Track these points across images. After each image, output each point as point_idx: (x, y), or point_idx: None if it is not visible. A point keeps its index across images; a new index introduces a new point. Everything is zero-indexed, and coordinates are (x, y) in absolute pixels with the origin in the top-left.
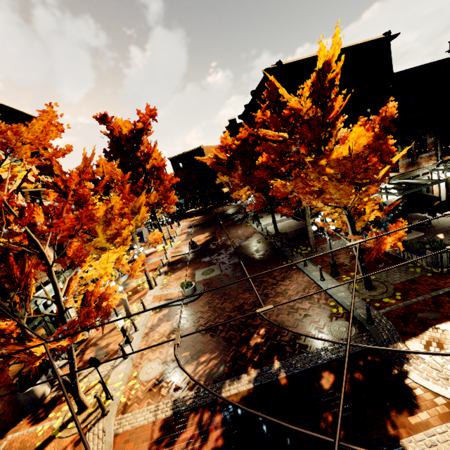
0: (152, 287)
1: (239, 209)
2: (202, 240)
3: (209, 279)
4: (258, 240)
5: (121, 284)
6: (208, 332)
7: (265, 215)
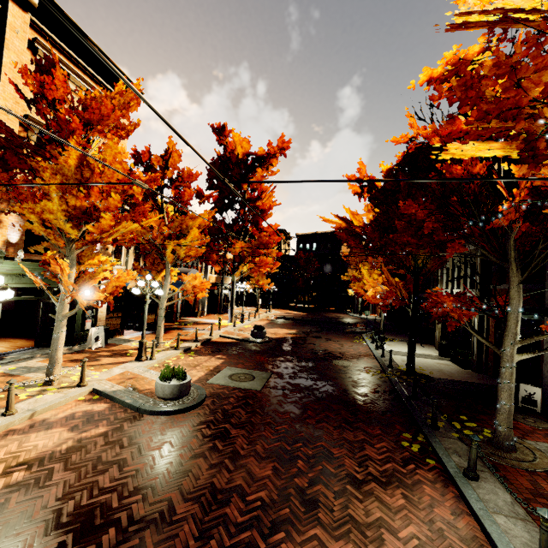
0: (140, 358)
1: (360, 322)
2: (280, 334)
3: (230, 389)
4: (367, 367)
5: (65, 313)
6: (71, 526)
7: (398, 340)
